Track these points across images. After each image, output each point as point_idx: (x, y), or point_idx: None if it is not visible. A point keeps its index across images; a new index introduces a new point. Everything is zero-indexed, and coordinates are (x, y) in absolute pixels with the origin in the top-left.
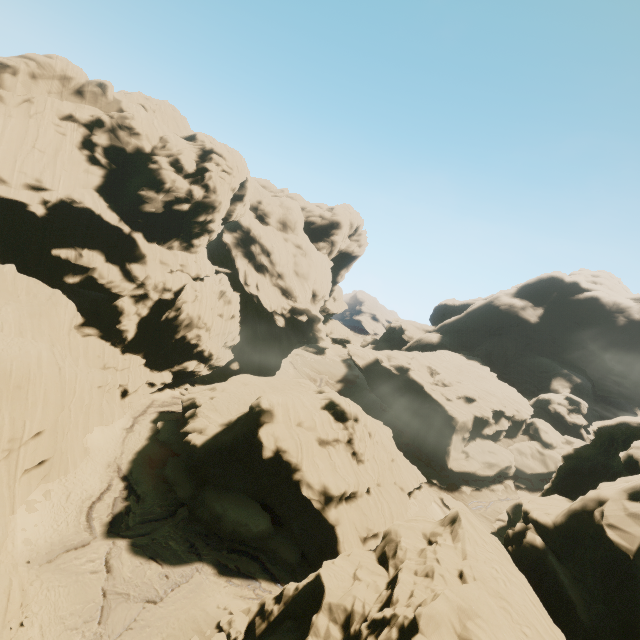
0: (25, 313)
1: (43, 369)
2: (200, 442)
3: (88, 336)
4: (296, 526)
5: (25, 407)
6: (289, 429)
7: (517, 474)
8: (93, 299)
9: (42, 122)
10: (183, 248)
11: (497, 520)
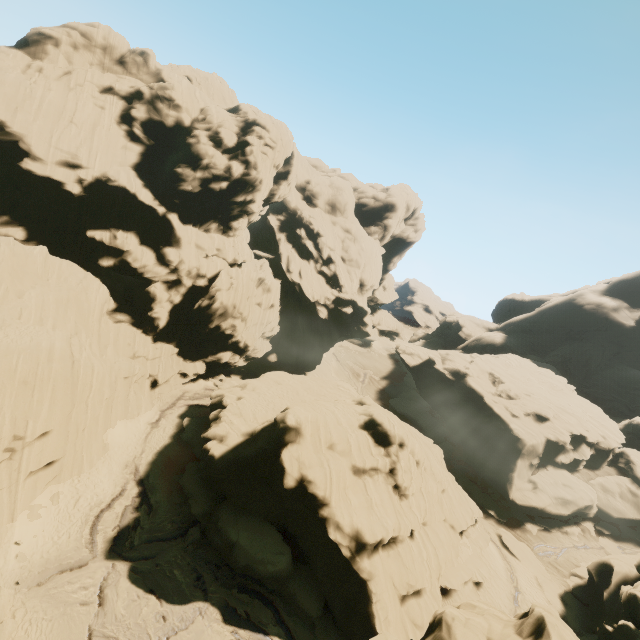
0: (51, 298)
1: (53, 363)
2: (218, 454)
3: (120, 322)
4: (320, 569)
5: (30, 405)
6: (318, 453)
7: (599, 516)
8: (129, 283)
9: (81, 95)
10: (220, 231)
11: (572, 575)
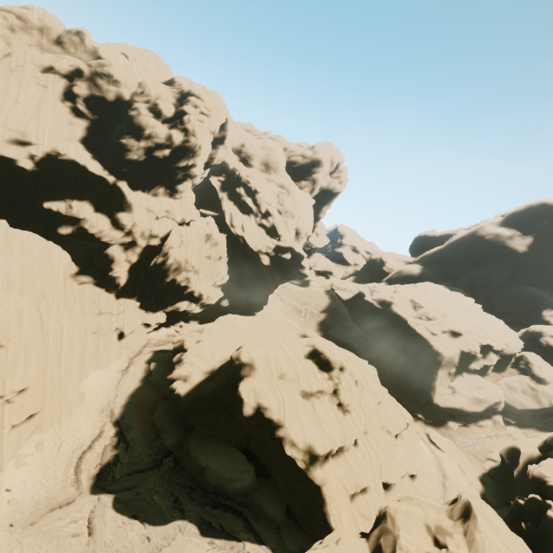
0: (15, 267)
1: (24, 326)
2: (183, 392)
3: (84, 284)
4: (281, 480)
5: (5, 367)
6: (270, 383)
7: (506, 409)
8: (88, 248)
9: (23, 76)
10: (168, 194)
11: (487, 459)
